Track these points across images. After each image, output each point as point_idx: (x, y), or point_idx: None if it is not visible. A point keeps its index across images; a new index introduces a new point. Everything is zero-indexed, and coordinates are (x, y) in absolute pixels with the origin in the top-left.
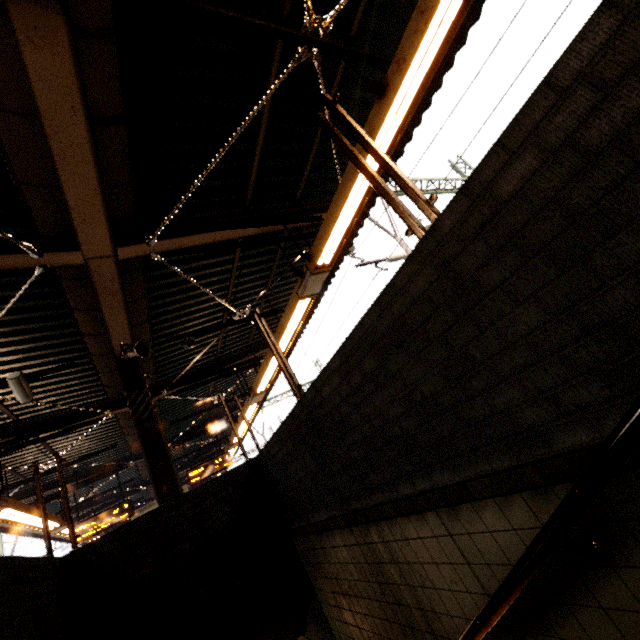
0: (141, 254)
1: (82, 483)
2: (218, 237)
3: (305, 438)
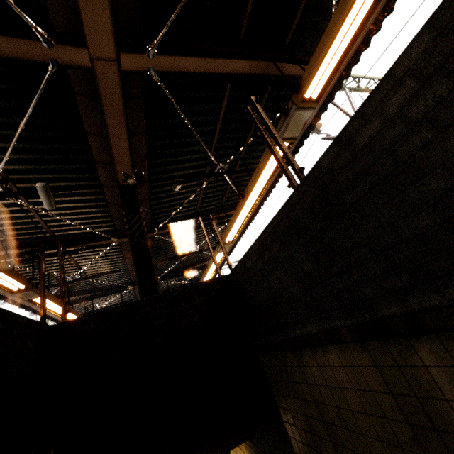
0: (142, 68)
1: (98, 295)
2: (211, 67)
3: (303, 230)
